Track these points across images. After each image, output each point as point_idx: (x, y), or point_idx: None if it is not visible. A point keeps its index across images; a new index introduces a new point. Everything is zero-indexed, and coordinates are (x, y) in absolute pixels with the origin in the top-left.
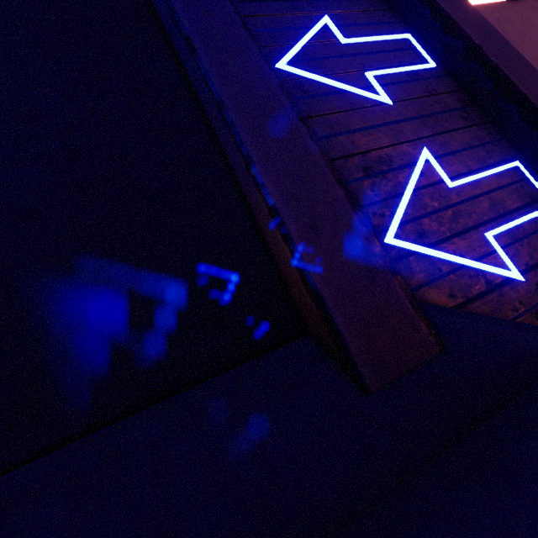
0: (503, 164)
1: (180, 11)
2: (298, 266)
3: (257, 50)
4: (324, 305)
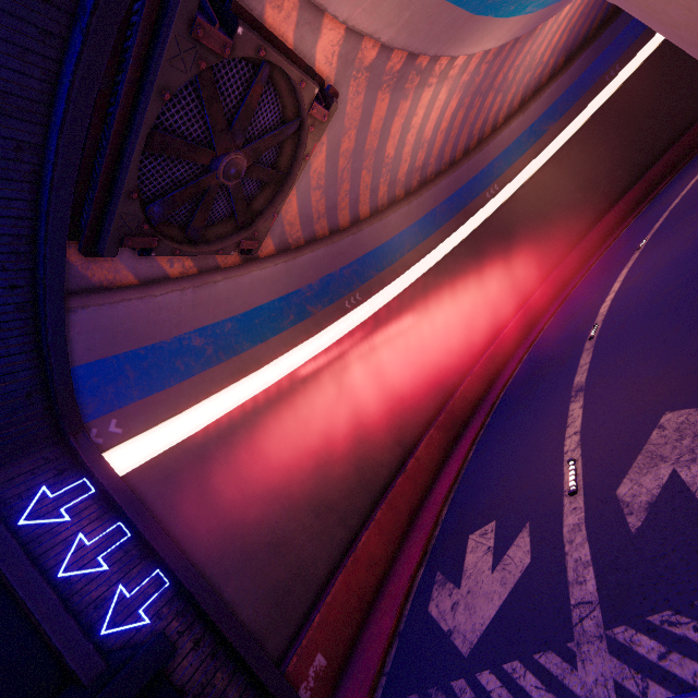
0: (153, 573)
1: (18, 589)
2: (68, 664)
3: (50, 590)
4: (75, 672)
